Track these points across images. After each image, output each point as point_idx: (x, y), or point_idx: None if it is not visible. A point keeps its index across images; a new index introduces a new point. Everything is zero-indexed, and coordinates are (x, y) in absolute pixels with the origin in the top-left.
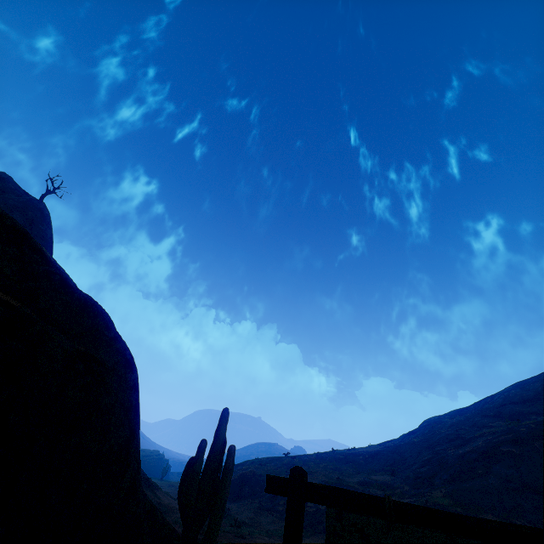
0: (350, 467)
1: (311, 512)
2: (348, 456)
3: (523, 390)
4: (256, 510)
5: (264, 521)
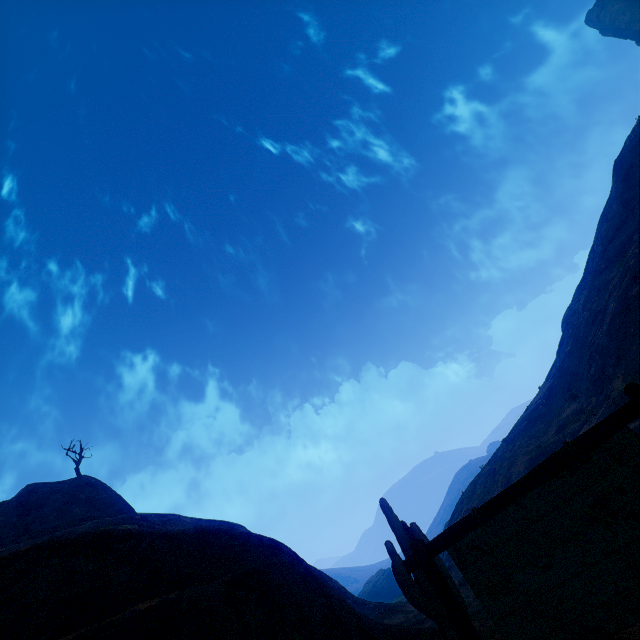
0: (539, 424)
1: None
2: (530, 416)
3: (608, 222)
4: None
5: None
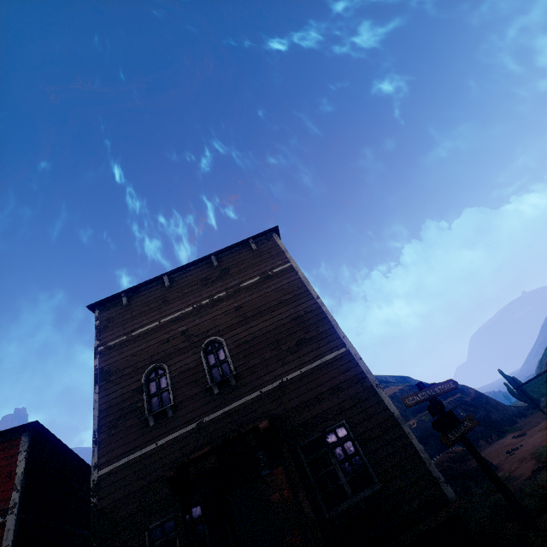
0: None
1: None
2: None
3: None
4: None
5: None
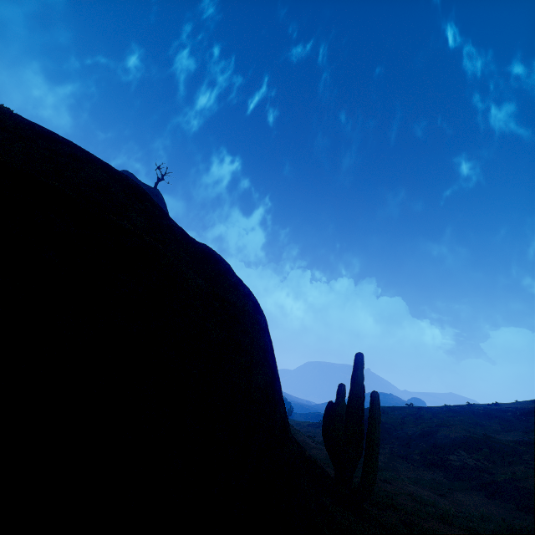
0: (496, 423)
1: (456, 466)
2: (491, 411)
3: None
4: (388, 455)
5: (401, 467)
